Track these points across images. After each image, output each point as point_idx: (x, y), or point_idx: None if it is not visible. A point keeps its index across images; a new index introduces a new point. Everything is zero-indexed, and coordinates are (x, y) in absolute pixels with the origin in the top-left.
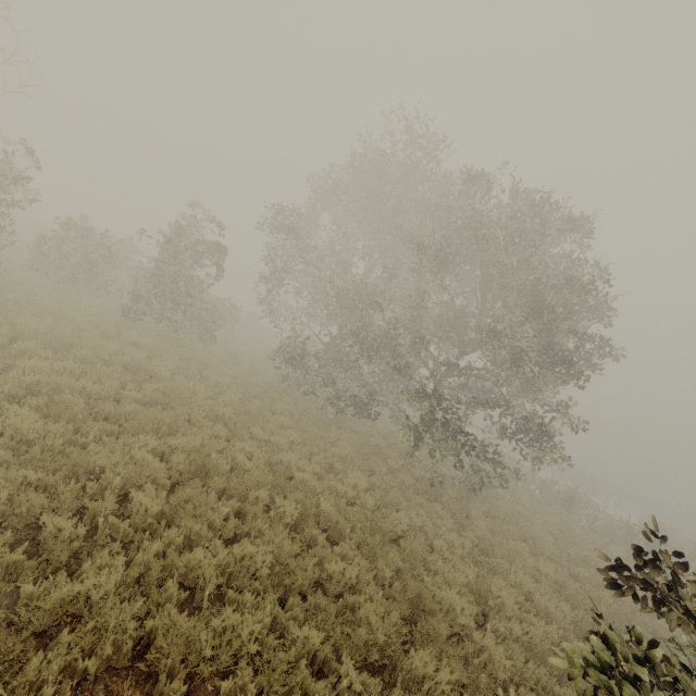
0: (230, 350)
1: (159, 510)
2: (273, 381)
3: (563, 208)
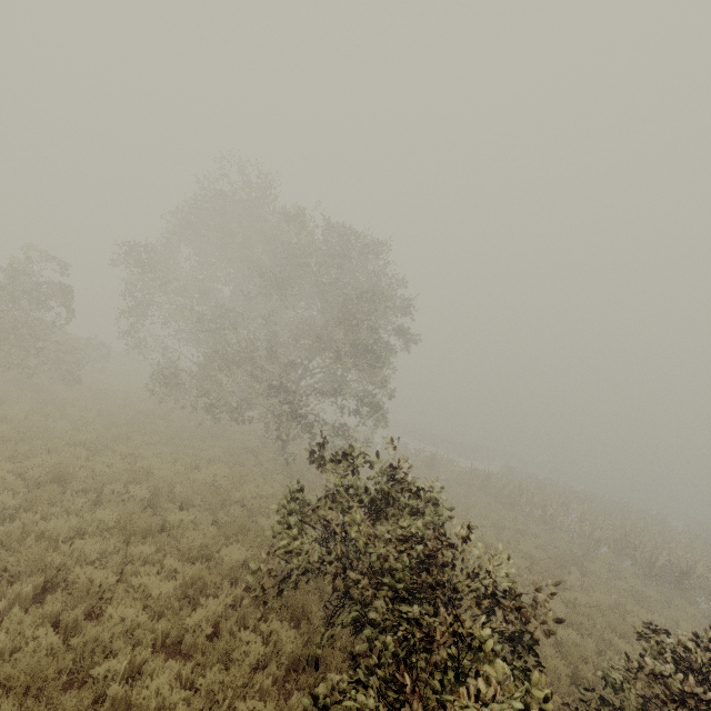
0: (98, 388)
1: (17, 506)
2: (149, 410)
3: (365, 236)
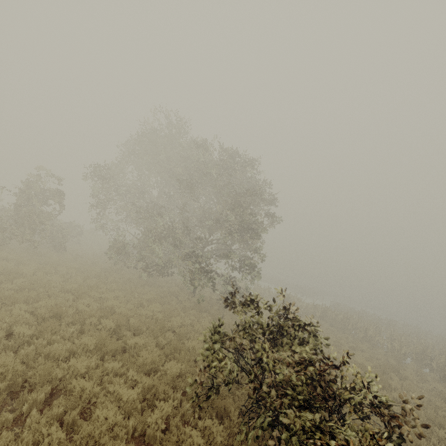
0: (76, 254)
1: (31, 335)
2: (108, 267)
3: (245, 155)
